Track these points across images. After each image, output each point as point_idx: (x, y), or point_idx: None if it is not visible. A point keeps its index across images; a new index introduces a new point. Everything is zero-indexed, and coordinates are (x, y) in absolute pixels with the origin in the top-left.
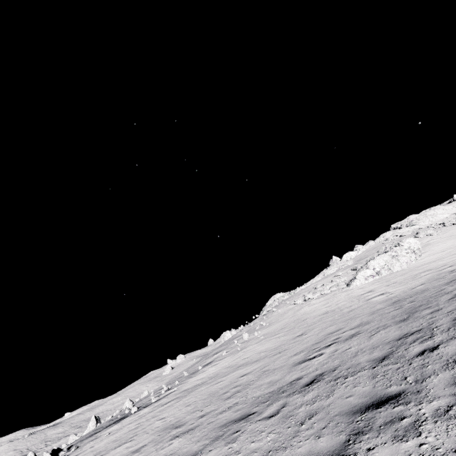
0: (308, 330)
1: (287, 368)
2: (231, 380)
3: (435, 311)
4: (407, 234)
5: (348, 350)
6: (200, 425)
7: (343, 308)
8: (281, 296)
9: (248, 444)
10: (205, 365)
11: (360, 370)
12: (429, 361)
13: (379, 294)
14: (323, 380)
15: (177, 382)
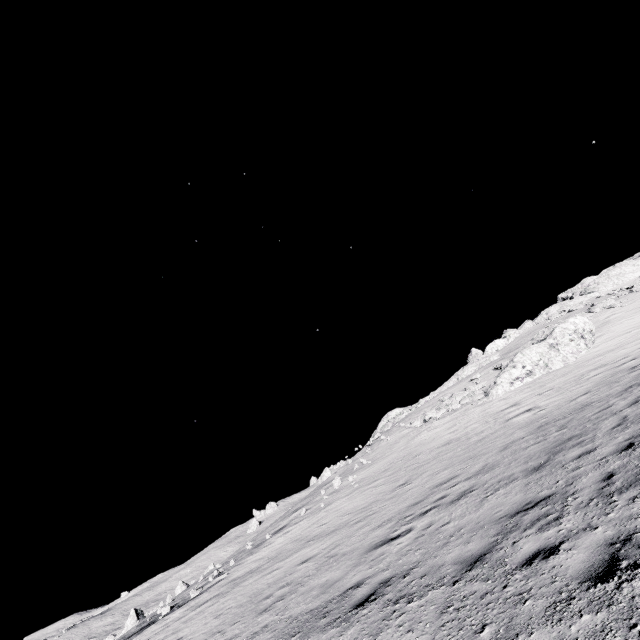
0: (415, 476)
1: (357, 556)
2: (288, 568)
3: (585, 454)
4: (579, 307)
5: (443, 528)
6: None
7: (472, 434)
8: (398, 413)
9: None
10: (275, 533)
11: (435, 586)
12: (533, 587)
13: (525, 410)
14: (381, 599)
15: (232, 562)
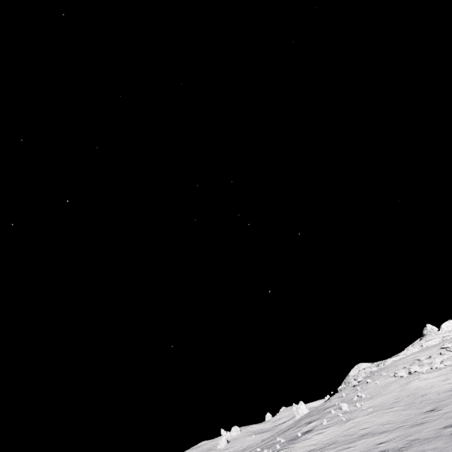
0: (441, 406)
1: (447, 438)
2: (364, 446)
3: None
4: None
5: None
6: None
7: None
8: (367, 366)
9: None
10: (304, 433)
11: None
12: None
13: None
14: None
15: (277, 446)
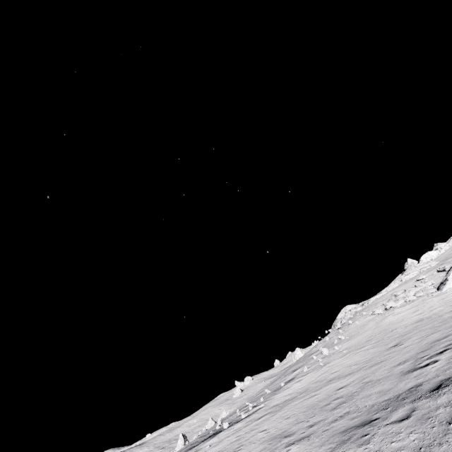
0: (404, 340)
1: (395, 378)
2: (327, 393)
3: None
4: None
5: None
6: (314, 433)
7: (442, 313)
8: (353, 307)
9: (387, 444)
10: (287, 382)
11: None
12: None
13: None
14: None
15: (261, 398)
